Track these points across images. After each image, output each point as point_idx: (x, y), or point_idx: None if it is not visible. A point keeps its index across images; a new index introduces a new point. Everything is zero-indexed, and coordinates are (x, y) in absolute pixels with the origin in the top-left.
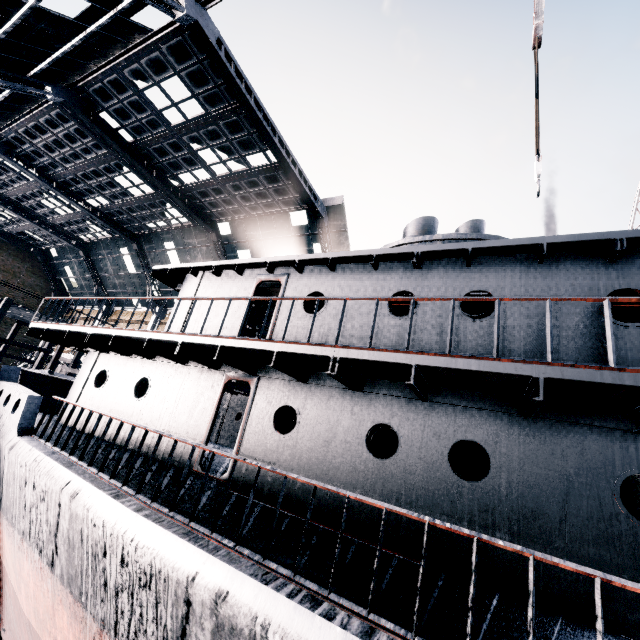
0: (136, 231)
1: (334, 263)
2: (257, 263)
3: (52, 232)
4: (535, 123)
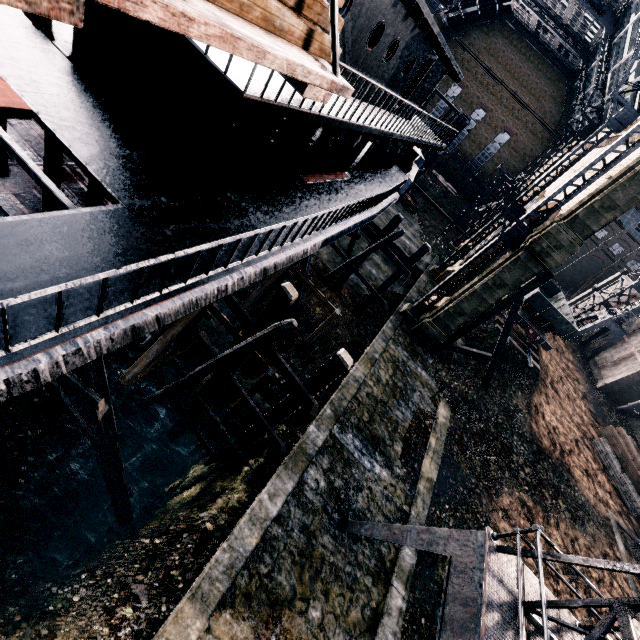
0: (613, 7)
1: None
2: None
3: (562, 37)
4: None
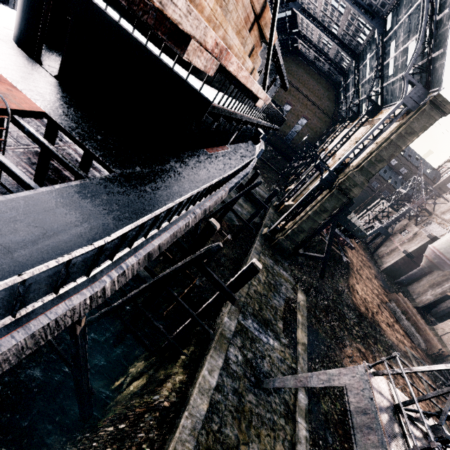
0: (357, 50)
1: None
2: None
3: (330, 65)
4: None
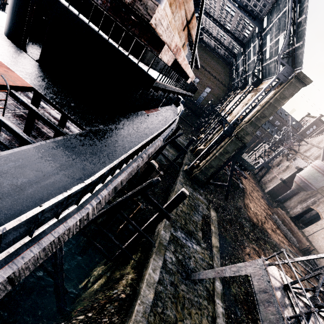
0: (244, 41)
1: None
2: None
3: (225, 50)
4: None
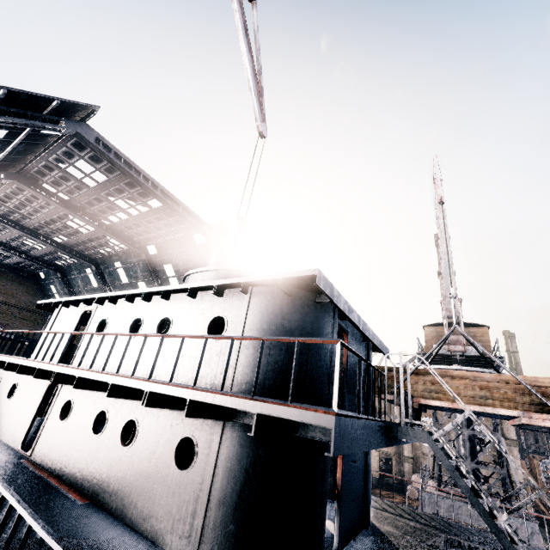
0: (93, 256)
1: (116, 298)
2: (82, 299)
3: (35, 262)
4: (251, 191)
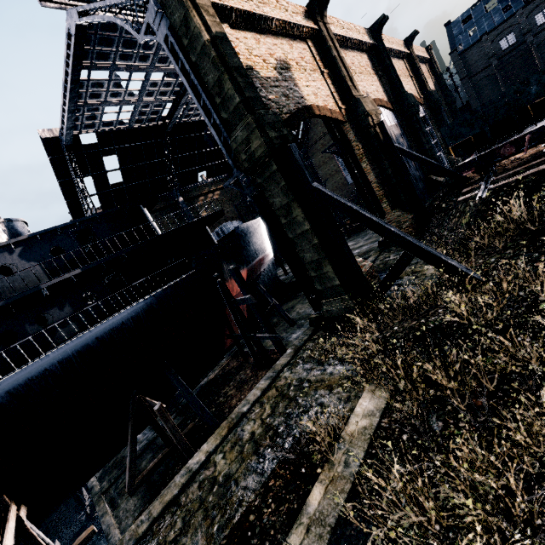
0: None
1: None
2: None
3: None
4: None
